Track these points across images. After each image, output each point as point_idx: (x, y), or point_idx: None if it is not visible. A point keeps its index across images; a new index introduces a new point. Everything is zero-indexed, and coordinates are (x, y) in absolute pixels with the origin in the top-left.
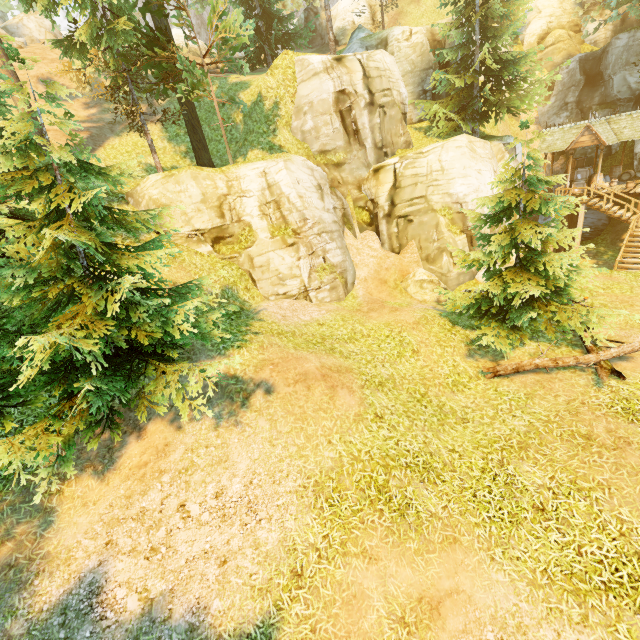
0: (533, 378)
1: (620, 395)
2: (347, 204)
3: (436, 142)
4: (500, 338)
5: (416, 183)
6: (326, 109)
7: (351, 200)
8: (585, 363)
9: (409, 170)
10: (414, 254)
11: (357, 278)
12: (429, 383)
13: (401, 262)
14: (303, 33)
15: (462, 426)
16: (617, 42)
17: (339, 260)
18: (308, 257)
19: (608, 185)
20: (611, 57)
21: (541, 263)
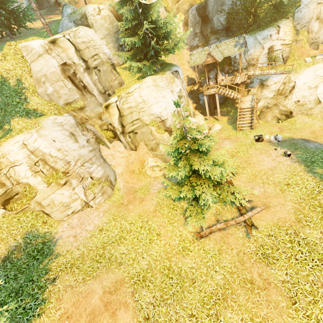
0: (219, 235)
1: (258, 243)
2: (96, 130)
3: (135, 83)
4: (198, 215)
5: (132, 112)
6: (58, 78)
7: (98, 127)
8: (239, 222)
9: (125, 105)
10: (144, 149)
11: (117, 174)
12: (170, 255)
13: (139, 156)
14: (25, 12)
15: (193, 287)
16: None
17: (101, 173)
18: (80, 183)
19: (224, 78)
20: (210, 7)
21: (207, 174)
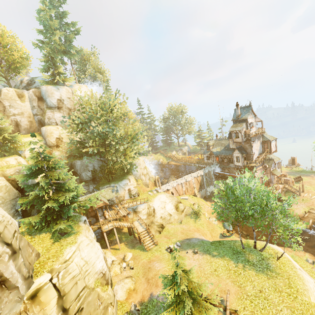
0: None
1: None
2: None
3: (67, 246)
4: None
5: (76, 282)
6: None
7: None
8: None
9: (67, 277)
10: None
11: None
12: None
13: None
14: None
15: None
16: (77, 163)
17: None
18: None
19: (108, 213)
20: (77, 167)
21: (199, 293)
